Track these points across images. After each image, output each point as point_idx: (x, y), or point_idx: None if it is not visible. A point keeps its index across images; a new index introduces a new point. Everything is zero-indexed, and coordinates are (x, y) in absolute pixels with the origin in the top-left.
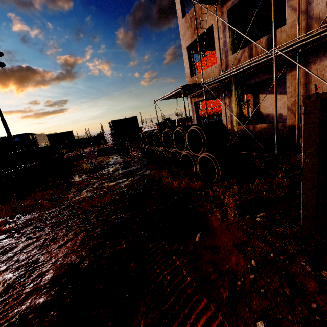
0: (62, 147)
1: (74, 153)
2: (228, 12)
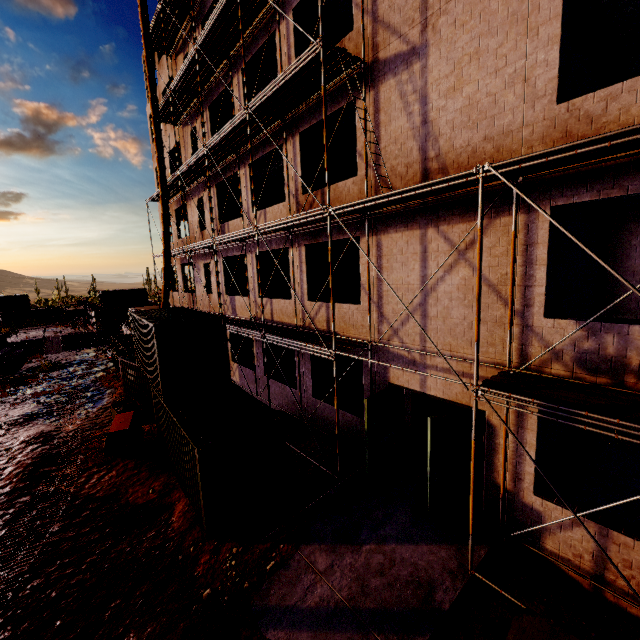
0: (2, 320)
1: (27, 337)
2: (182, 264)
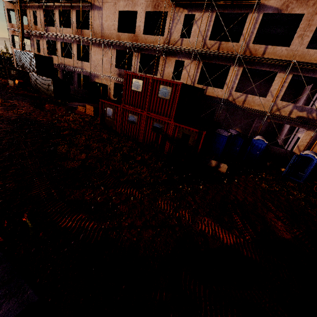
0: None
1: None
2: None
